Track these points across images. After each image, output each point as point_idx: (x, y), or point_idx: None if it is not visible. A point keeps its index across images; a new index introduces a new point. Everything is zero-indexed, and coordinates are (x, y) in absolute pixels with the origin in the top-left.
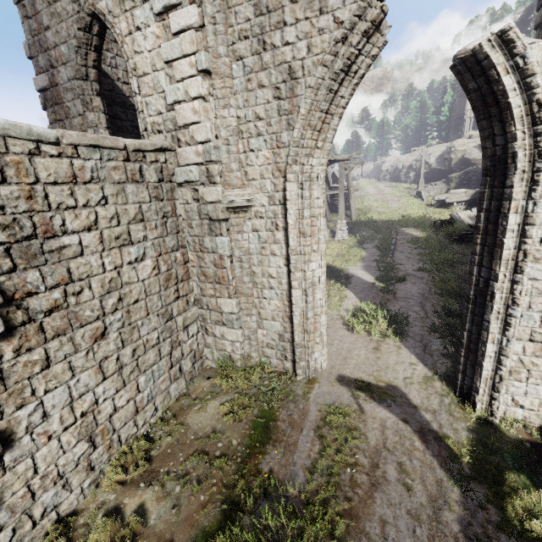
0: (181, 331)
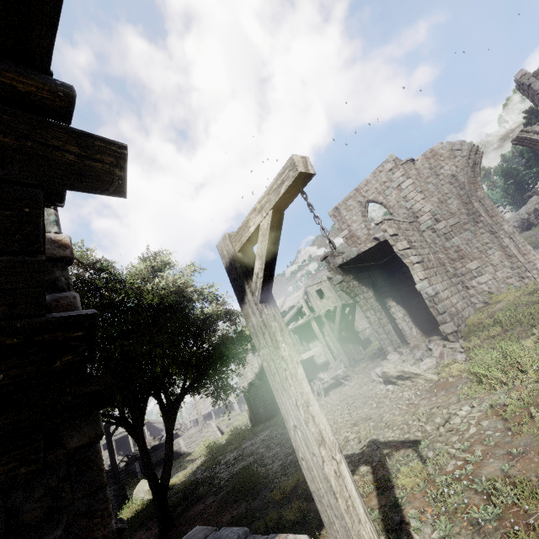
0: (456, 286)
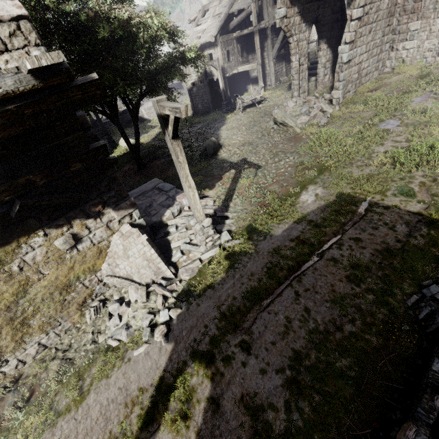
0: (384, 45)
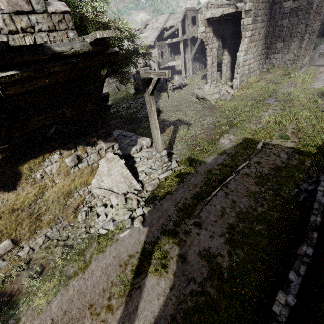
0: (262, 55)
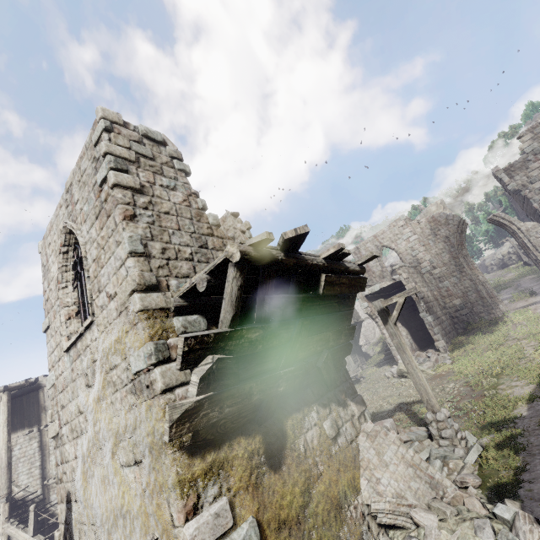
0: (445, 315)
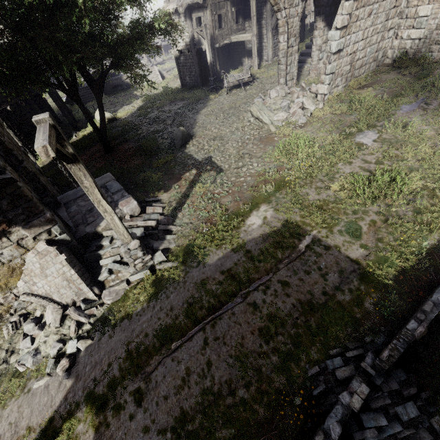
0: (387, 31)
